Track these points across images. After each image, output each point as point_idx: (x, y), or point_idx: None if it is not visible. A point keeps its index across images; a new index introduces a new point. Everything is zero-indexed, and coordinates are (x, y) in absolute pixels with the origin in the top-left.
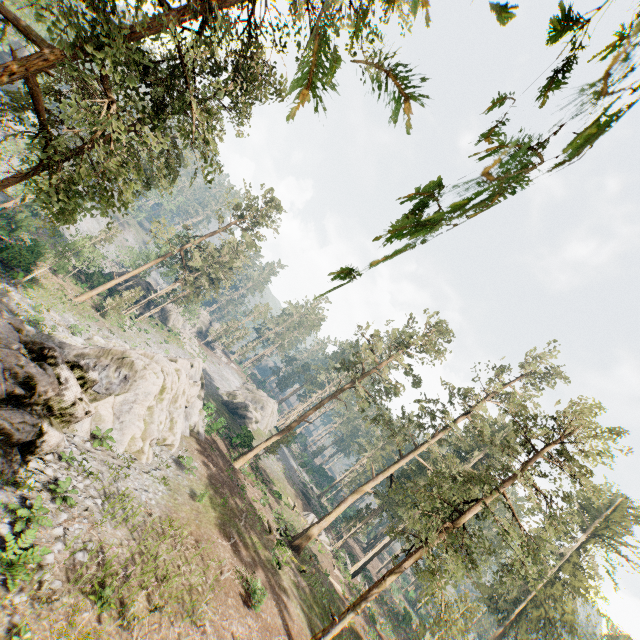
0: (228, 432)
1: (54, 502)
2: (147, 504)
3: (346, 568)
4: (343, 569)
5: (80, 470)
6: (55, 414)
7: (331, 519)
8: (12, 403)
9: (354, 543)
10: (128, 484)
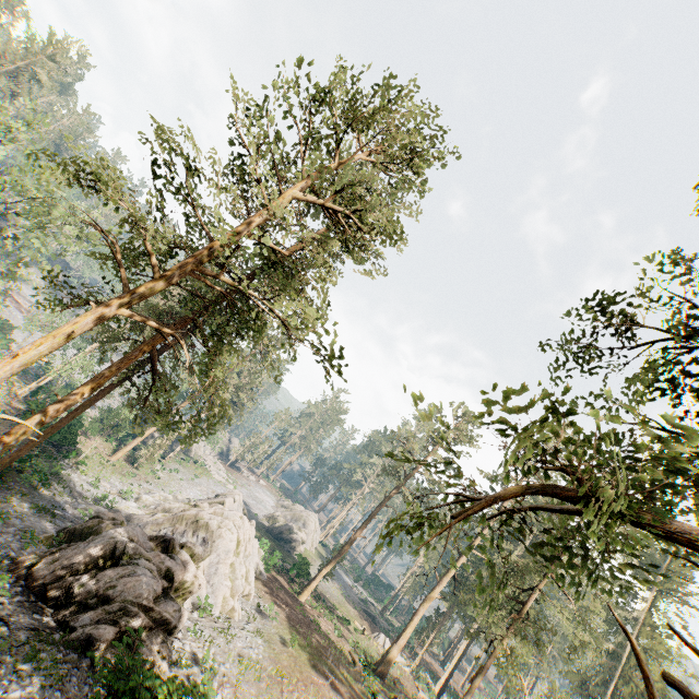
0: (282, 563)
1: (204, 673)
2: (257, 659)
3: (430, 687)
4: (427, 689)
5: (202, 641)
6: (179, 595)
7: (408, 635)
8: (161, 596)
9: (430, 657)
10: (237, 644)
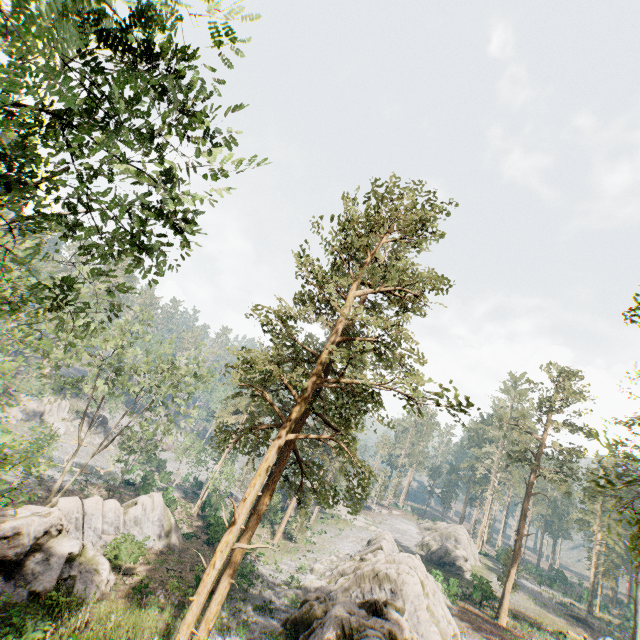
0: (461, 589)
1: None
2: None
3: None
4: None
5: None
6: None
7: None
8: None
9: None
10: None
